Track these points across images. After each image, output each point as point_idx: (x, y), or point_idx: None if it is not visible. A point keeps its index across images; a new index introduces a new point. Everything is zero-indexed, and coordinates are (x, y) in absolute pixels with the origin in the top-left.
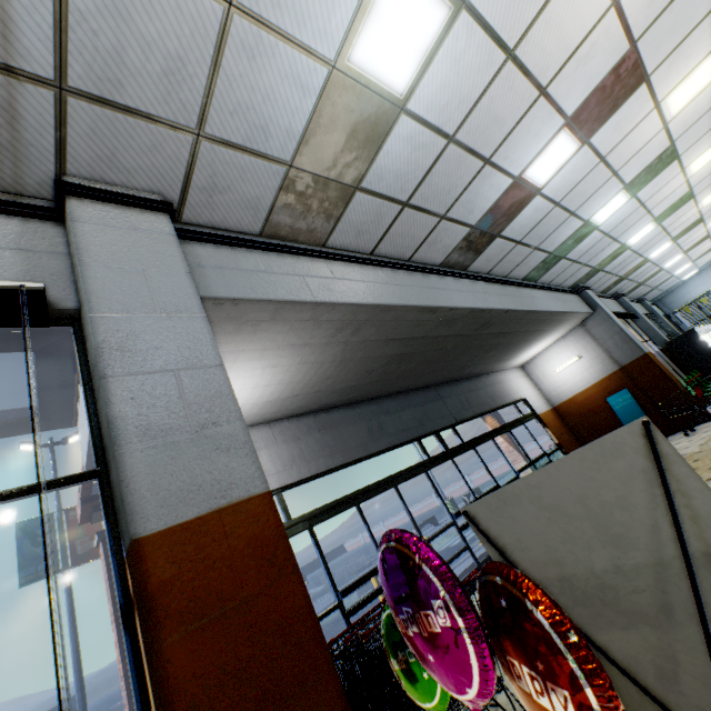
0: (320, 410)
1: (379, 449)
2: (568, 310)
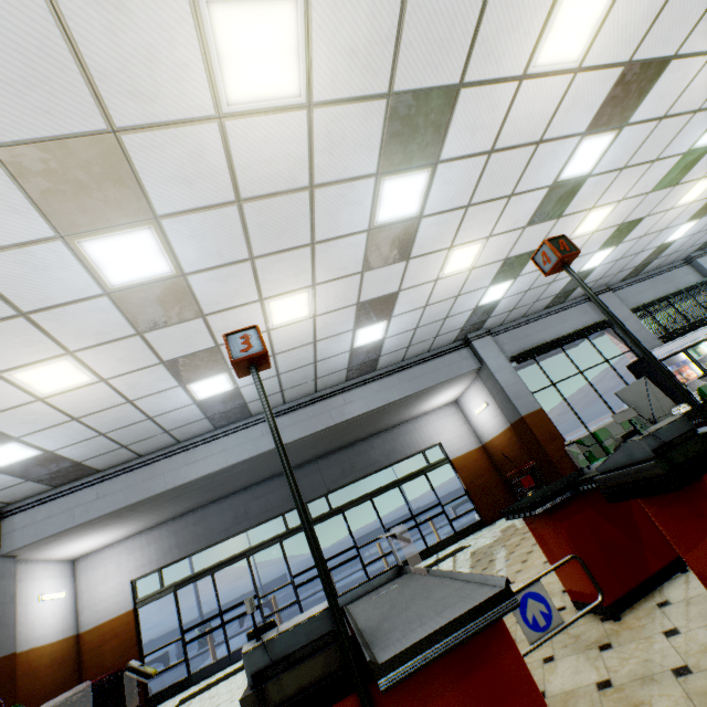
0: (198, 508)
1: (239, 531)
2: (411, 392)
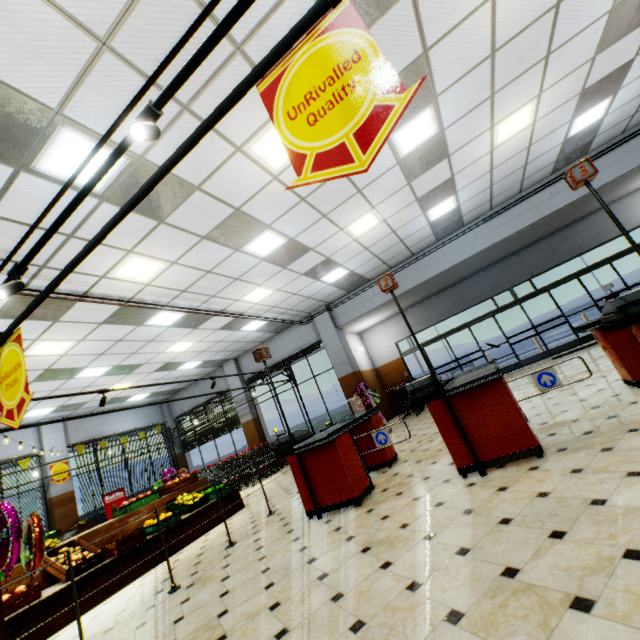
0: (425, 299)
1: (458, 311)
2: (634, 166)
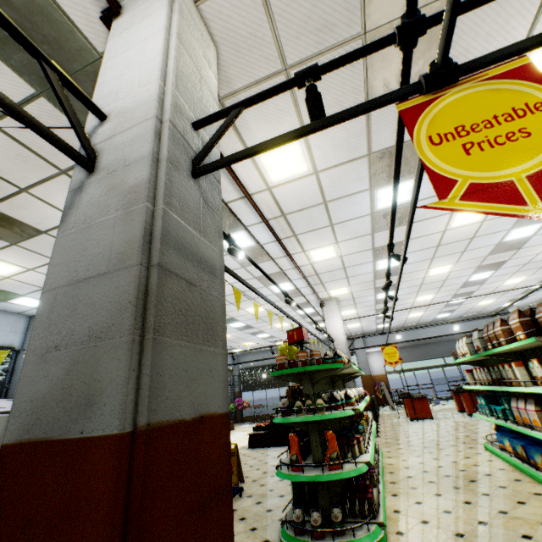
0: (406, 346)
1: (424, 359)
2: None
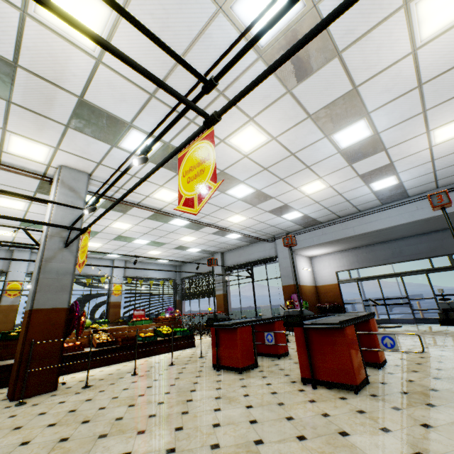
0: (368, 245)
1: (395, 261)
2: None
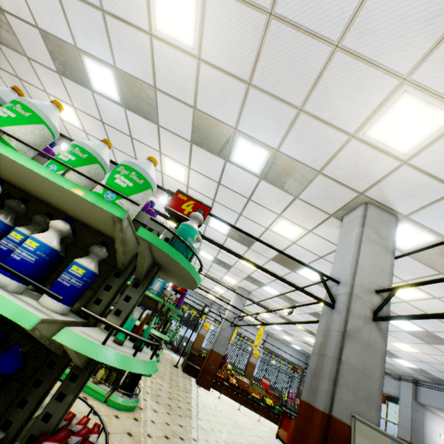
0: None
1: None
2: None
